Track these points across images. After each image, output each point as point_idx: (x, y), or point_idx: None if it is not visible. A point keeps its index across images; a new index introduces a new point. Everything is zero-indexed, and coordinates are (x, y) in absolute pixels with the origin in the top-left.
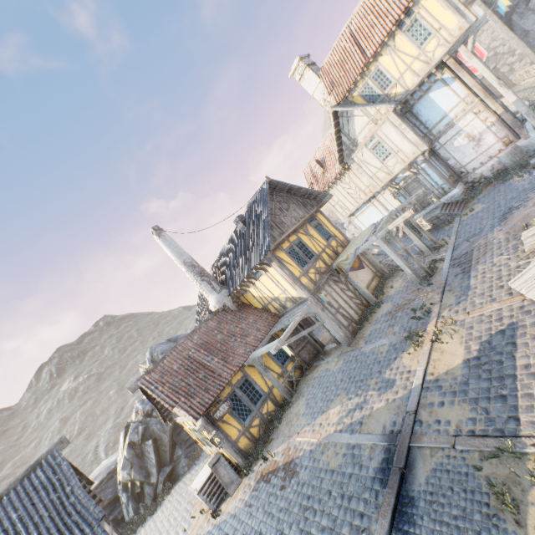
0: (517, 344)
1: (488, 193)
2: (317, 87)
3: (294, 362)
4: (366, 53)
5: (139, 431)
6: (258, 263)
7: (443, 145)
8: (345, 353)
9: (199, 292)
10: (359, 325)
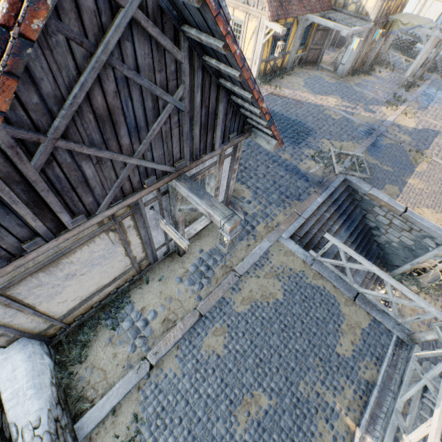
0: (437, 137)
1: None
2: None
3: (302, 52)
4: None
5: None
6: None
7: None
8: (338, 80)
9: None
10: (354, 73)
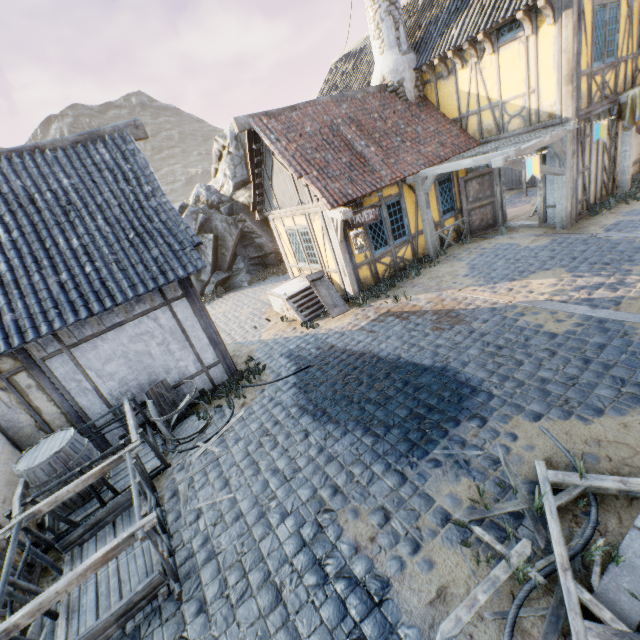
0: None
1: None
2: None
3: (455, 221)
4: None
5: (197, 219)
6: None
7: None
8: (556, 234)
9: (329, 73)
10: (594, 210)
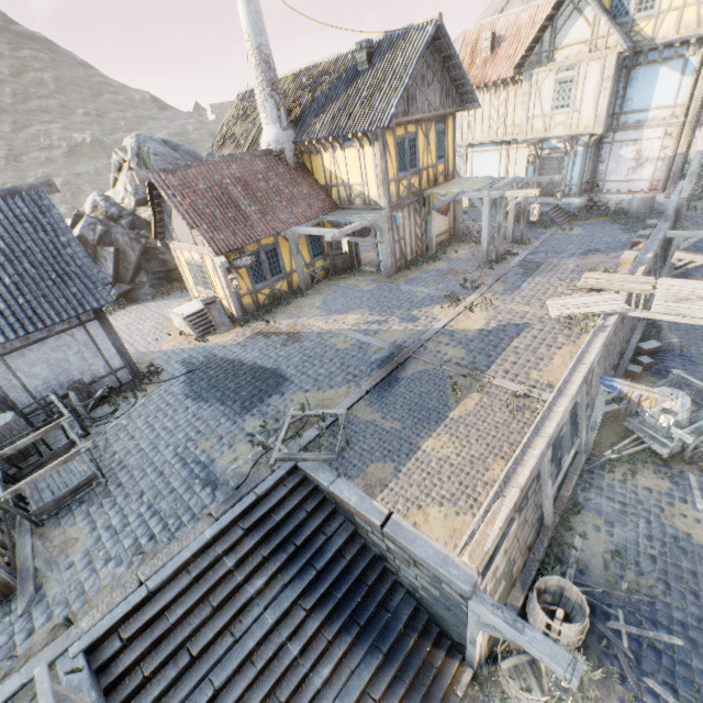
0: (521, 335)
1: (595, 224)
2: None
3: (325, 262)
4: None
5: (96, 231)
6: (362, 132)
7: (614, 142)
8: (381, 281)
9: (235, 103)
10: (408, 266)
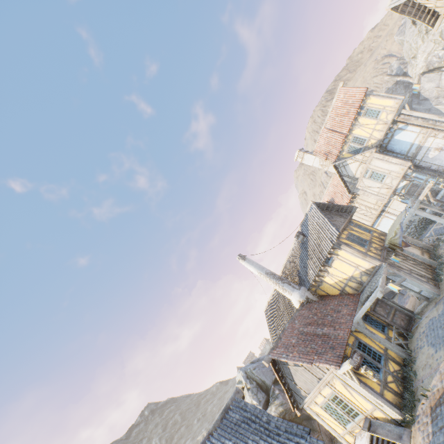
0: None
1: None
2: (314, 160)
3: (392, 330)
4: (343, 133)
5: None
6: (331, 247)
7: (420, 159)
8: (440, 299)
9: (266, 315)
10: (437, 279)
